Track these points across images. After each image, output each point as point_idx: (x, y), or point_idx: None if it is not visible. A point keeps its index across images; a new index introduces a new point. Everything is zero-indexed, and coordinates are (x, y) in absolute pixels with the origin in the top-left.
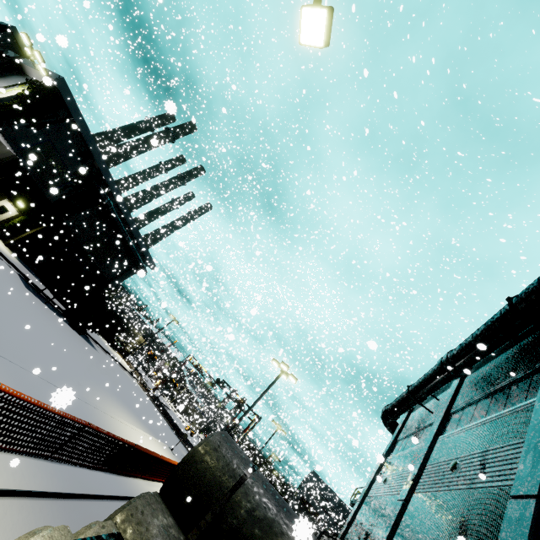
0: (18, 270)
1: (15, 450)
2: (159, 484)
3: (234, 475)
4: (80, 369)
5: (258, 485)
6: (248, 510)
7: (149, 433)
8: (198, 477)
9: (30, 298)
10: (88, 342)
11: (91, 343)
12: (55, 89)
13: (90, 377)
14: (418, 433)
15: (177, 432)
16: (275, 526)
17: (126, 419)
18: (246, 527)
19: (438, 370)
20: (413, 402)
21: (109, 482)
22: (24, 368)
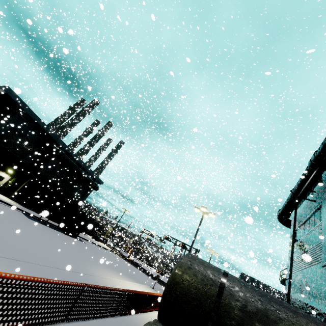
0: (21, 210)
1: (31, 324)
2: (154, 312)
3: (214, 283)
4: (77, 256)
5: (237, 284)
6: (240, 308)
7: (135, 282)
8: (185, 295)
9: (33, 223)
10: (79, 240)
11: (81, 240)
12: (5, 95)
13: (86, 259)
14: (310, 219)
15: (152, 277)
16: (270, 314)
17: (117, 278)
18: (246, 324)
19: (311, 169)
20: (299, 200)
21: (118, 323)
22: (32, 263)
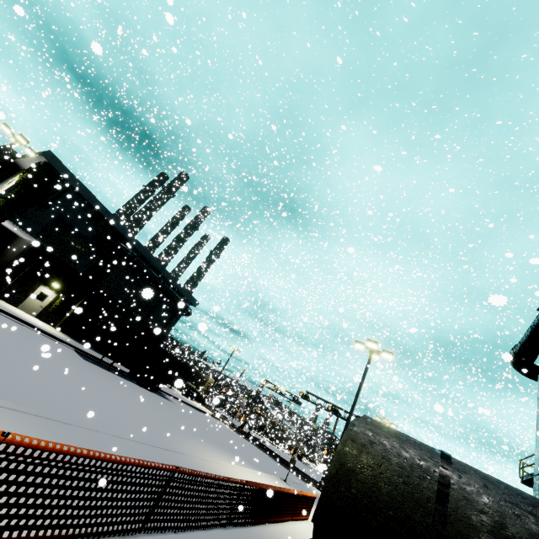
0: (72, 346)
1: (84, 534)
2: (291, 524)
3: (427, 474)
4: (160, 422)
5: (475, 479)
6: (491, 529)
7: (255, 469)
8: (369, 496)
9: (91, 367)
10: (161, 396)
11: (165, 397)
12: (47, 165)
13: (173, 427)
14: None
15: (281, 461)
16: None
17: (225, 461)
18: None
19: None
20: None
21: None
22: (88, 429)
